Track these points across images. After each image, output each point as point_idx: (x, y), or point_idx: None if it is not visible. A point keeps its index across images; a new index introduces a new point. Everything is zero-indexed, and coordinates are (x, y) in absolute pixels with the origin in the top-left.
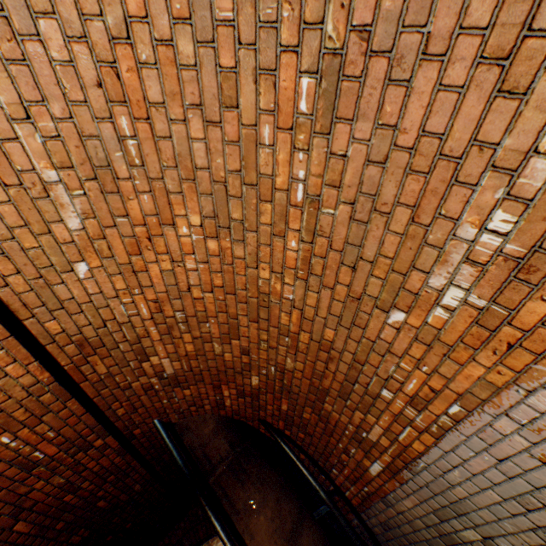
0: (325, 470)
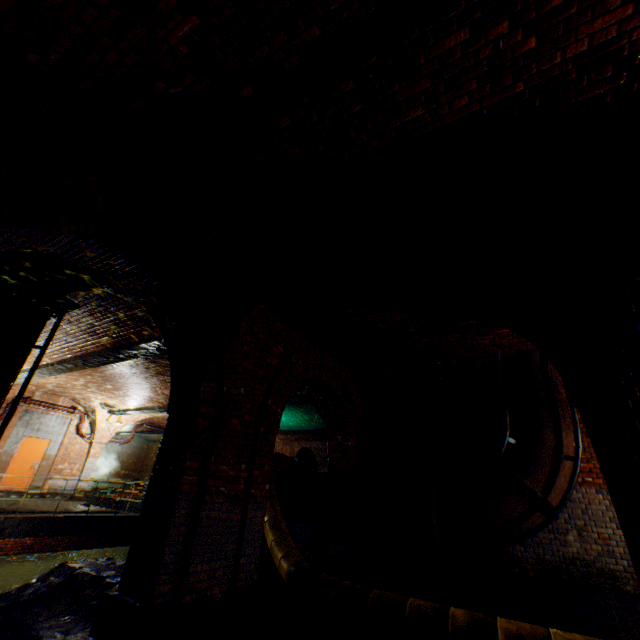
0: None
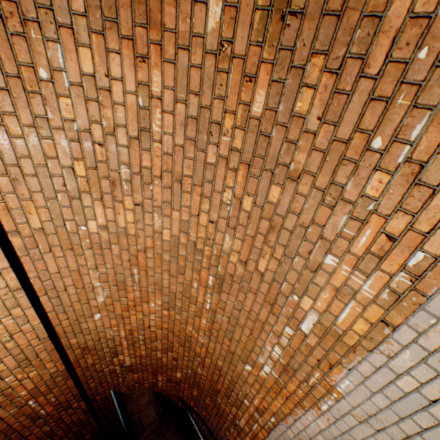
0: (217, 439)
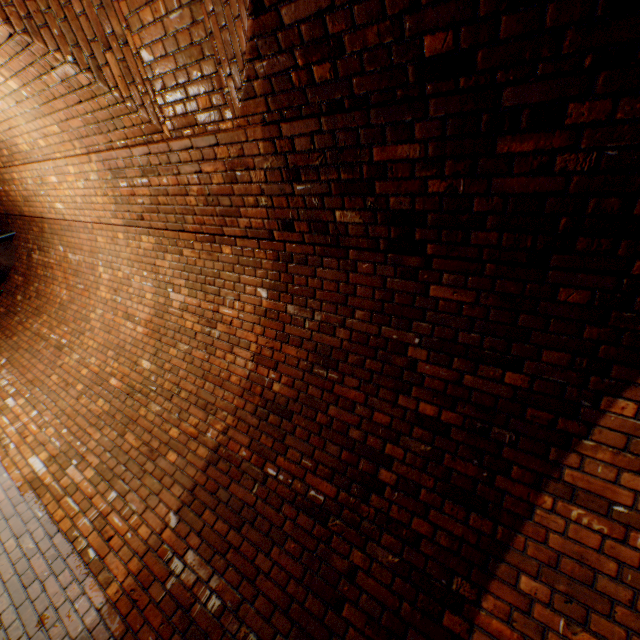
0: None
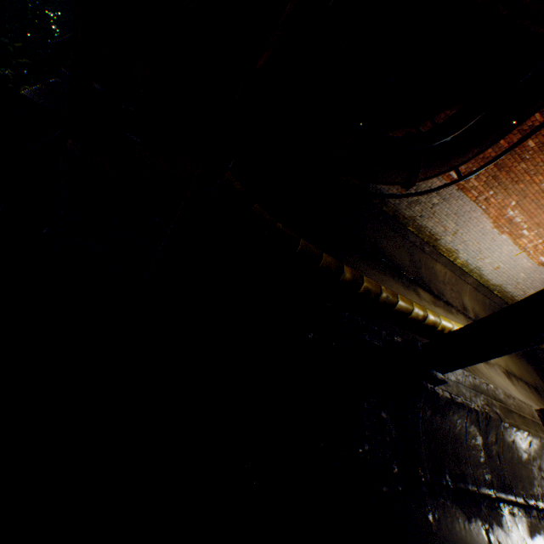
0: None
